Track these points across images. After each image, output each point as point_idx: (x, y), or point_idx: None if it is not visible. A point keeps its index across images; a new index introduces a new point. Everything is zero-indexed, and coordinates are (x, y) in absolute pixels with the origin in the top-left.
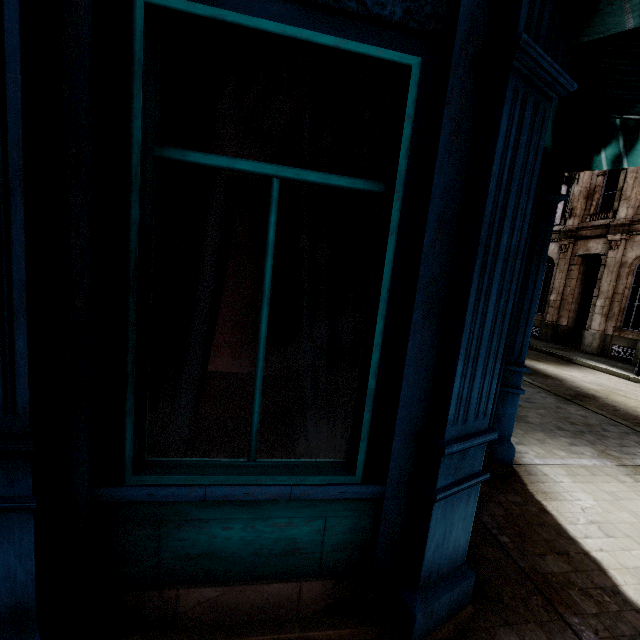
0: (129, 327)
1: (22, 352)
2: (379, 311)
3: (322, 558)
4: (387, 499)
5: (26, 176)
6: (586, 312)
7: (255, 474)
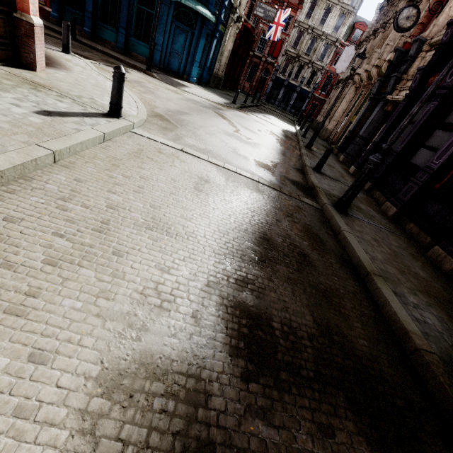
0: (133, 22)
1: (126, 21)
2: (152, 27)
3: (146, 56)
4: None
5: (128, 6)
6: None
7: (141, 42)
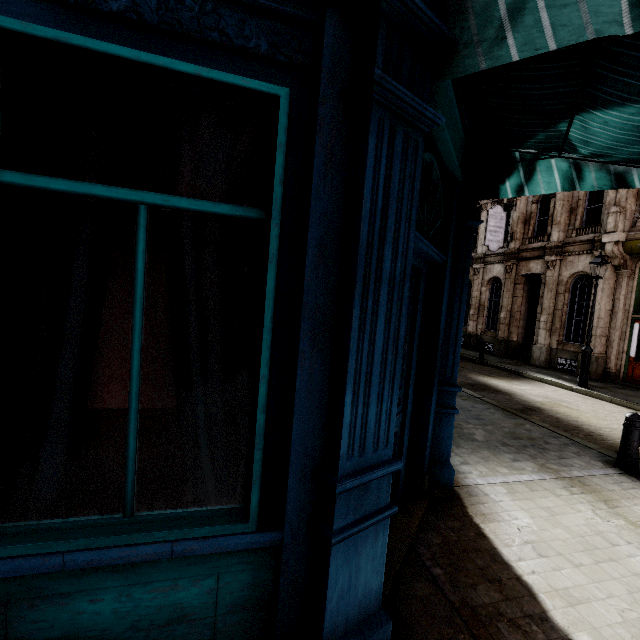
0: None
1: None
2: (263, 341)
3: (216, 623)
4: (286, 546)
5: None
6: (533, 328)
7: (128, 532)
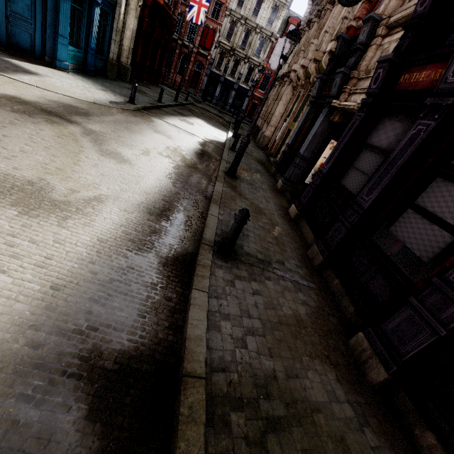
0: None
1: None
2: None
3: None
4: None
5: None
6: None
7: None
